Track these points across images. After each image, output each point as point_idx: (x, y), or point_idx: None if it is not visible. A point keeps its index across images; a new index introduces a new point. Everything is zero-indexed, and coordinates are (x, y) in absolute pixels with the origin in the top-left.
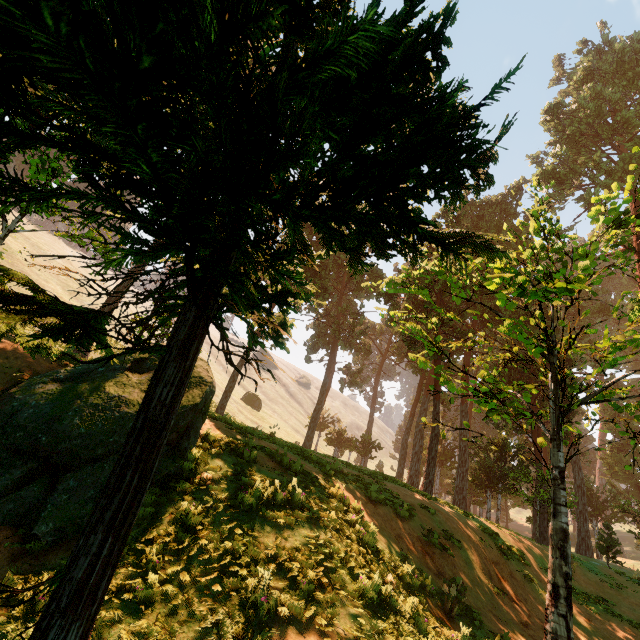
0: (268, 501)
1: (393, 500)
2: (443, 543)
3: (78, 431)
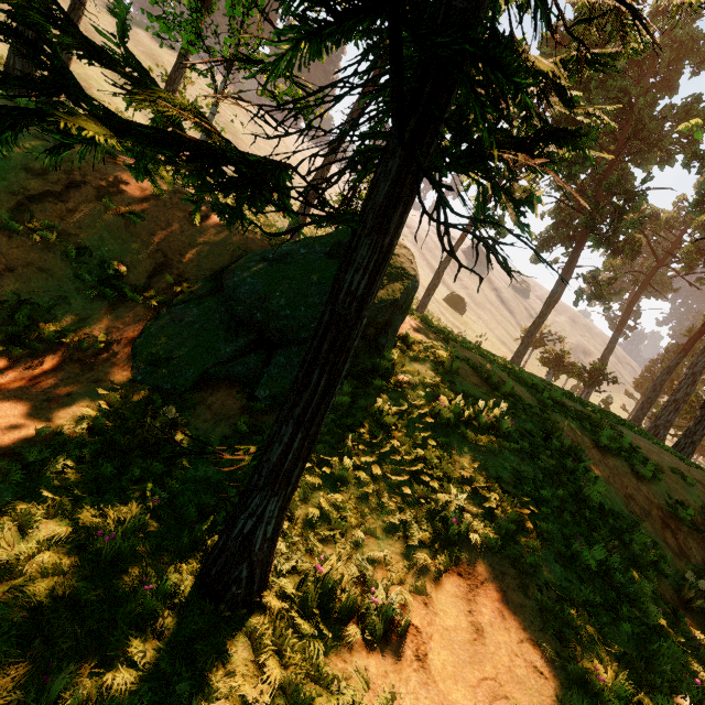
0: (468, 420)
1: (630, 453)
2: (697, 522)
3: (284, 312)
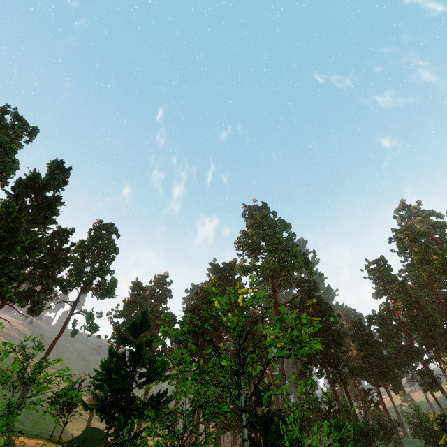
0: None
1: None
2: None
3: None
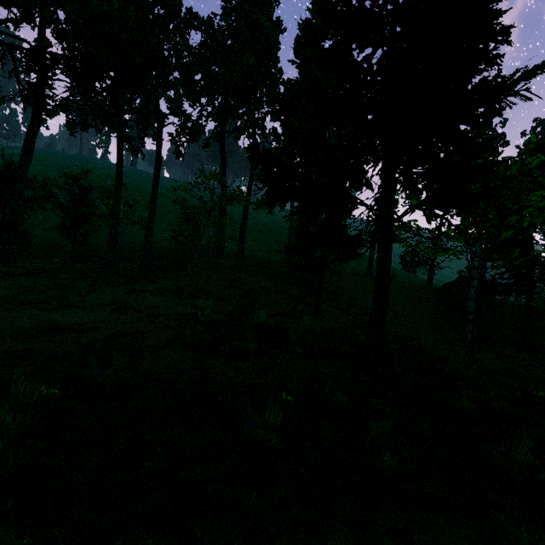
0: None
1: None
2: None
3: None
